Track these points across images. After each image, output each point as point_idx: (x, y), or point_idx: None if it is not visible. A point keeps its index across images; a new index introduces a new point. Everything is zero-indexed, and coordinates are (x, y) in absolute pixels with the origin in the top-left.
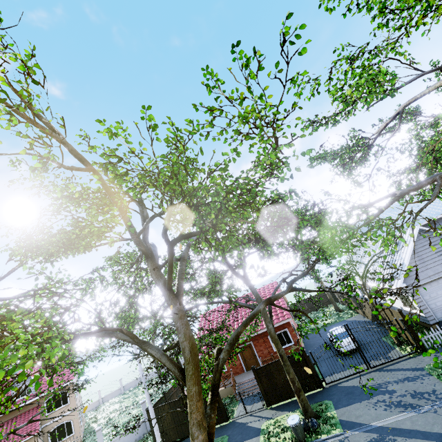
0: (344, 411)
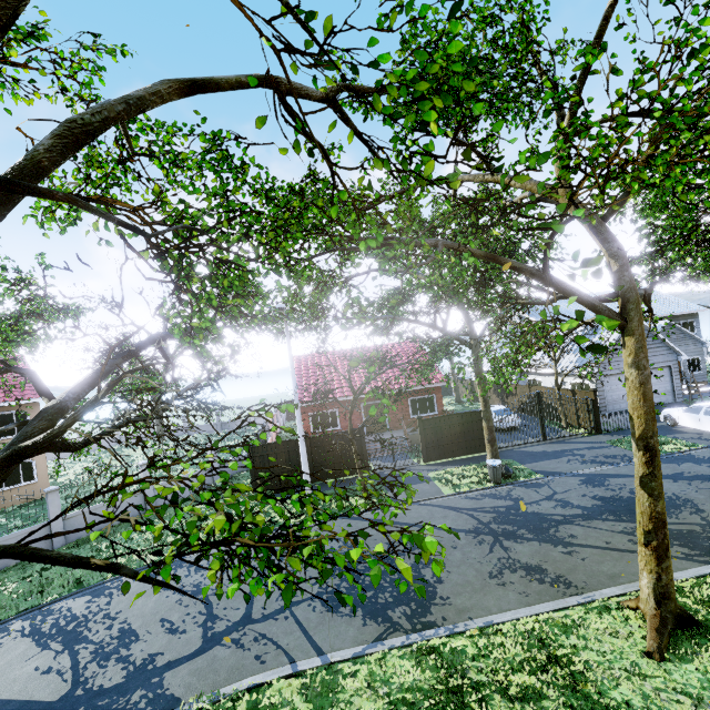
0: (534, 465)
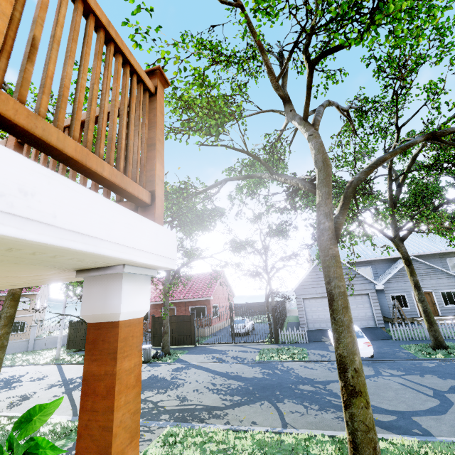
0: (187, 355)
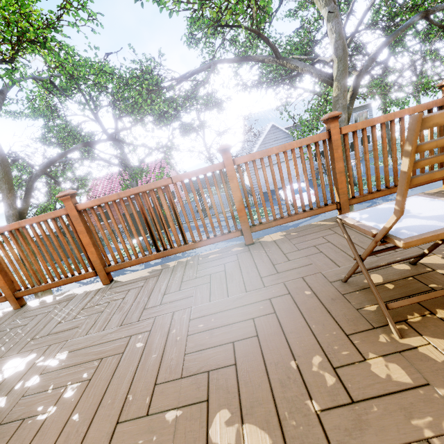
0: None
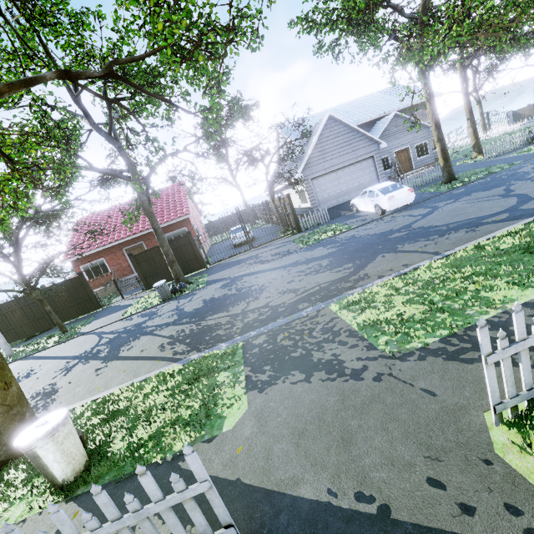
0: (214, 275)
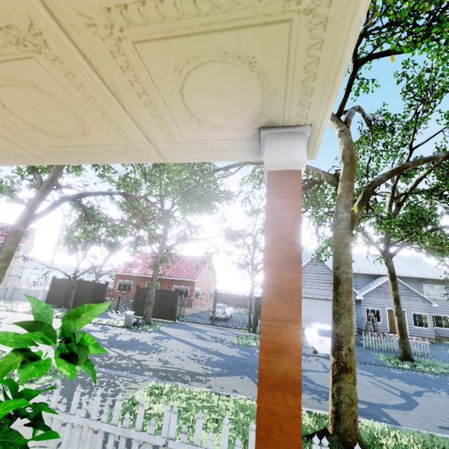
0: (167, 328)
